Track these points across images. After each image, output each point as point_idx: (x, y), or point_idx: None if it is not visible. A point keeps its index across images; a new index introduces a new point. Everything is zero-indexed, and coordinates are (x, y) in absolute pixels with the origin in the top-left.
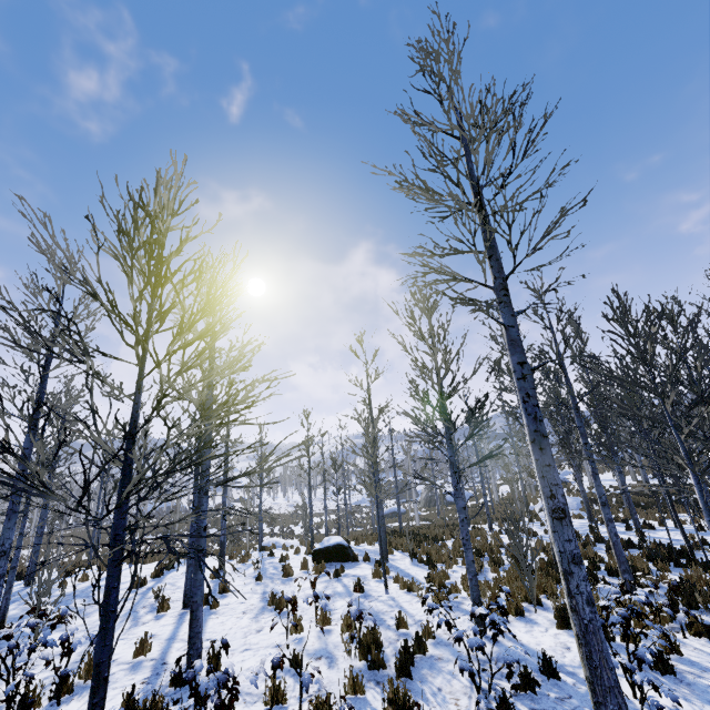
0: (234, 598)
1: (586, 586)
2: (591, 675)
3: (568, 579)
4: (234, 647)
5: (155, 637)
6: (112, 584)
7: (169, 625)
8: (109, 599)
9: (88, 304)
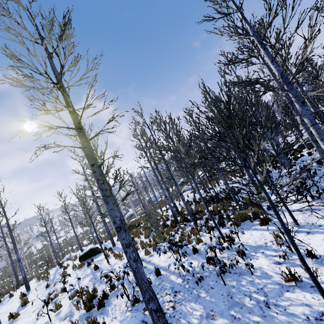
0: (31, 305)
1: (133, 254)
2: (140, 288)
3: (126, 255)
4: None
5: None
6: None
7: None
8: None
9: None
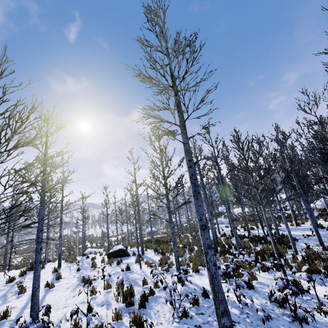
0: (63, 281)
1: (213, 258)
2: (214, 296)
3: (206, 256)
4: (59, 306)
5: (15, 308)
6: None
7: (24, 300)
8: None
9: None
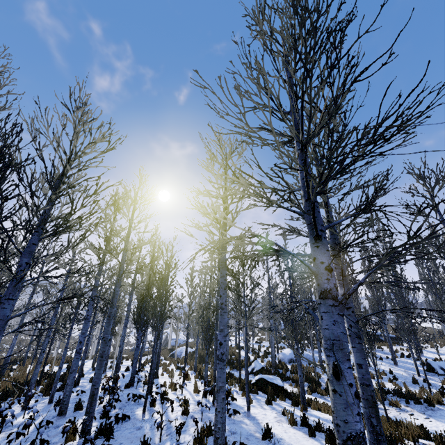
0: None
1: None
2: None
3: None
4: None
5: None
6: None
7: None
8: None
9: None
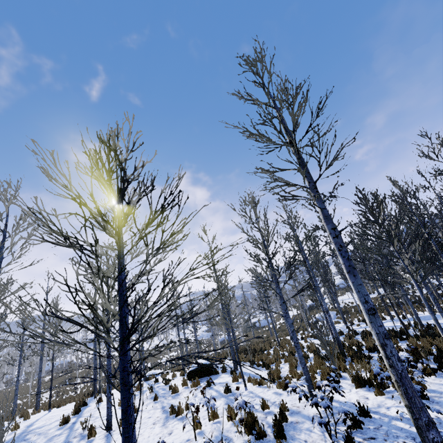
0: (142, 415)
1: (395, 350)
2: (409, 402)
3: (385, 348)
4: None
5: None
6: (127, 403)
7: None
8: (126, 415)
9: (25, 218)
